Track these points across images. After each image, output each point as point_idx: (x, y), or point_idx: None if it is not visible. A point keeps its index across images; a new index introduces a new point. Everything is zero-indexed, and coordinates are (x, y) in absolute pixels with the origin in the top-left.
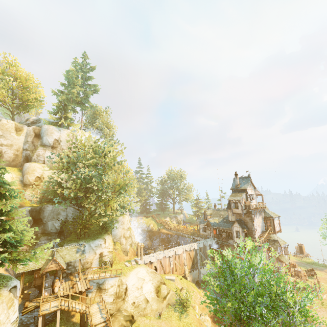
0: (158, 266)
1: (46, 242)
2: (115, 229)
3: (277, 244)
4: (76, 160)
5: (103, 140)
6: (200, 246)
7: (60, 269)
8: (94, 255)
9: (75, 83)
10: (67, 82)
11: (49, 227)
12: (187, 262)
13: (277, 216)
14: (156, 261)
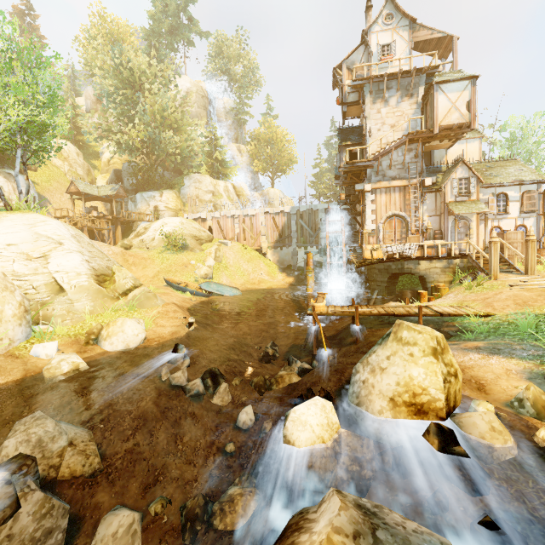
0: (215, 228)
1: (126, 199)
2: (186, 188)
3: (452, 171)
4: (108, 89)
5: (144, 57)
6: (300, 209)
7: (81, 193)
8: (147, 206)
9: (160, 2)
10: (153, 6)
11: (125, 183)
12: (269, 232)
13: (462, 79)
14: (211, 220)
